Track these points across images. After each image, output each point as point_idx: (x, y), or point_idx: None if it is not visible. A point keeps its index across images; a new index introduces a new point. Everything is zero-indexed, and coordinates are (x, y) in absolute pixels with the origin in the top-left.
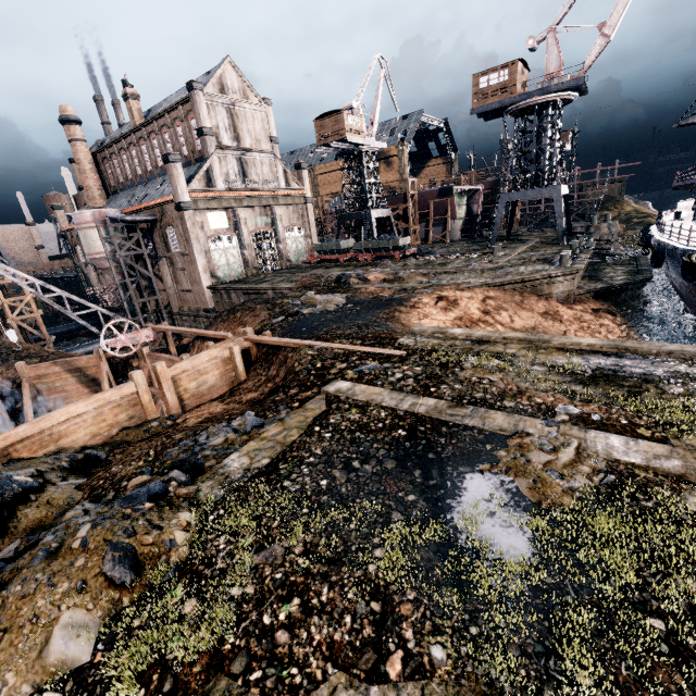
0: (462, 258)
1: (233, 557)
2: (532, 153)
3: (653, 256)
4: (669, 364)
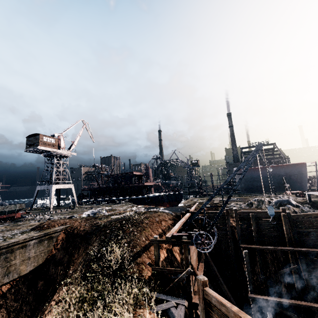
0: (65, 211)
1: (251, 200)
2: (61, 171)
3: (128, 200)
4: (195, 199)
